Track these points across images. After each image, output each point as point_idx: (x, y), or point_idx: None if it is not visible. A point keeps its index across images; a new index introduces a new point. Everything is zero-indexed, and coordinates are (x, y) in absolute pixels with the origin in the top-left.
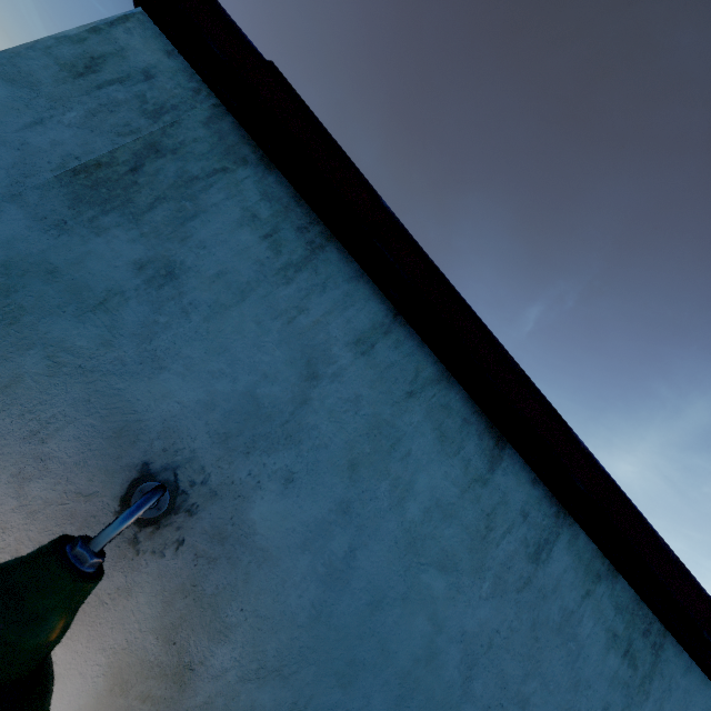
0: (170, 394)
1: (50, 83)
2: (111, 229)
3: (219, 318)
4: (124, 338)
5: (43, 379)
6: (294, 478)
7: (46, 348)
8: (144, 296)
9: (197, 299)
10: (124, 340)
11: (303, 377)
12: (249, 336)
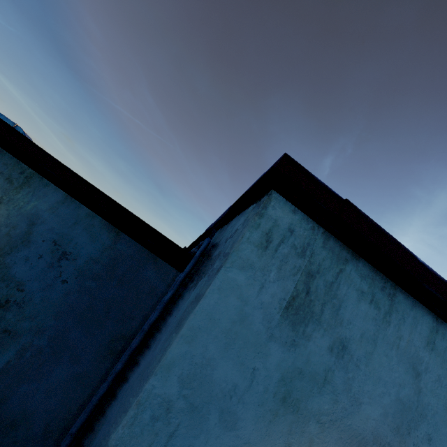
0: (368, 416)
1: (257, 260)
2: (312, 334)
3: (370, 361)
4: (340, 394)
5: (320, 435)
6: (431, 437)
7: (314, 417)
8: (338, 365)
9: (358, 355)
10: (341, 395)
11: (414, 377)
12: (385, 365)
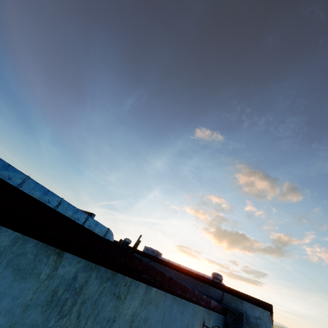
0: None
1: None
2: None
3: None
4: None
5: None
6: None
7: None
8: None
9: None
10: None
11: None
12: None
